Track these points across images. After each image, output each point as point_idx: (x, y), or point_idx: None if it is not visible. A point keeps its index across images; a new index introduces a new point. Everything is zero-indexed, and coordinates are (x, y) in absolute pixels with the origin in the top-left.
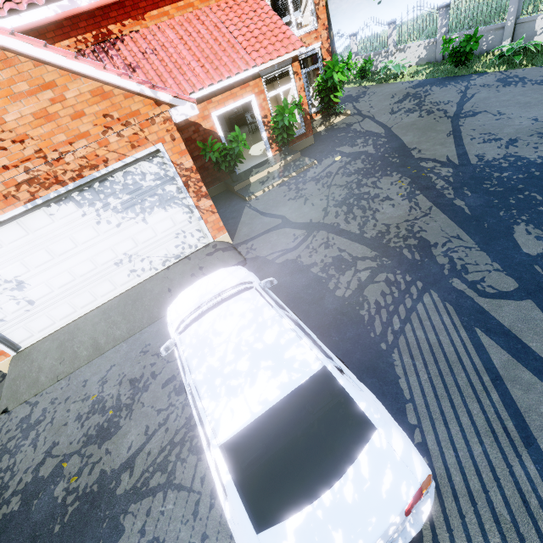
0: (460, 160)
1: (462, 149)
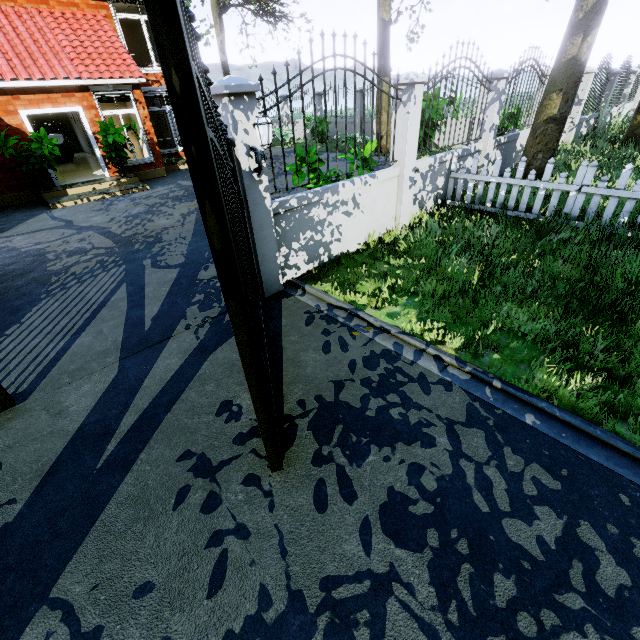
0: None
1: None
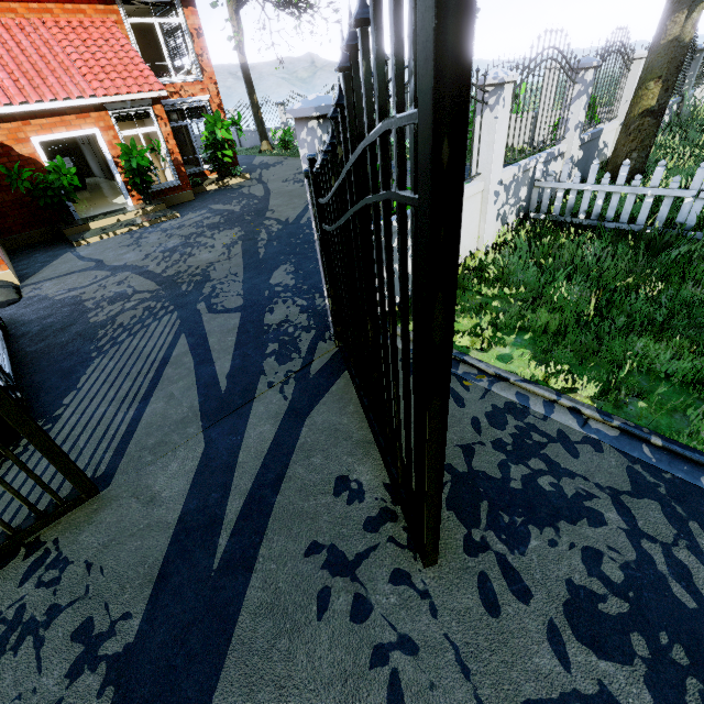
0: (294, 220)
1: (304, 213)
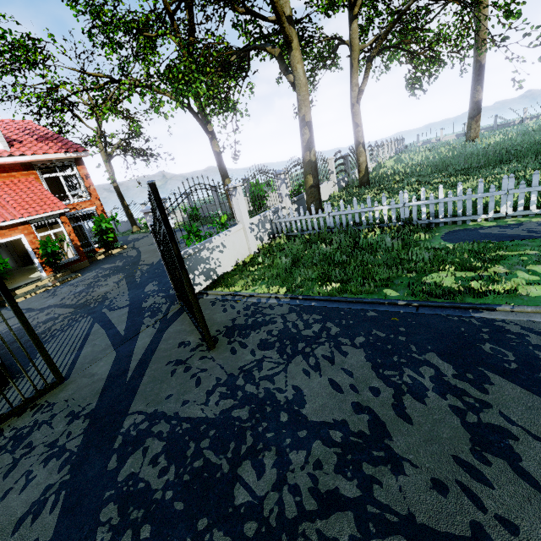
0: (157, 262)
1: None
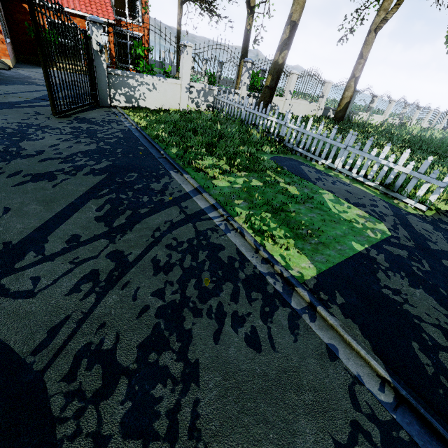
0: None
1: None
